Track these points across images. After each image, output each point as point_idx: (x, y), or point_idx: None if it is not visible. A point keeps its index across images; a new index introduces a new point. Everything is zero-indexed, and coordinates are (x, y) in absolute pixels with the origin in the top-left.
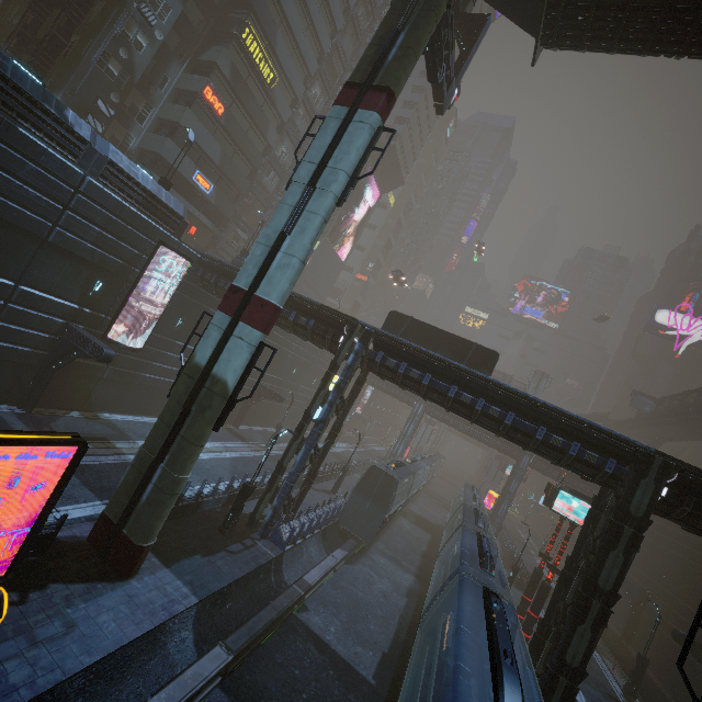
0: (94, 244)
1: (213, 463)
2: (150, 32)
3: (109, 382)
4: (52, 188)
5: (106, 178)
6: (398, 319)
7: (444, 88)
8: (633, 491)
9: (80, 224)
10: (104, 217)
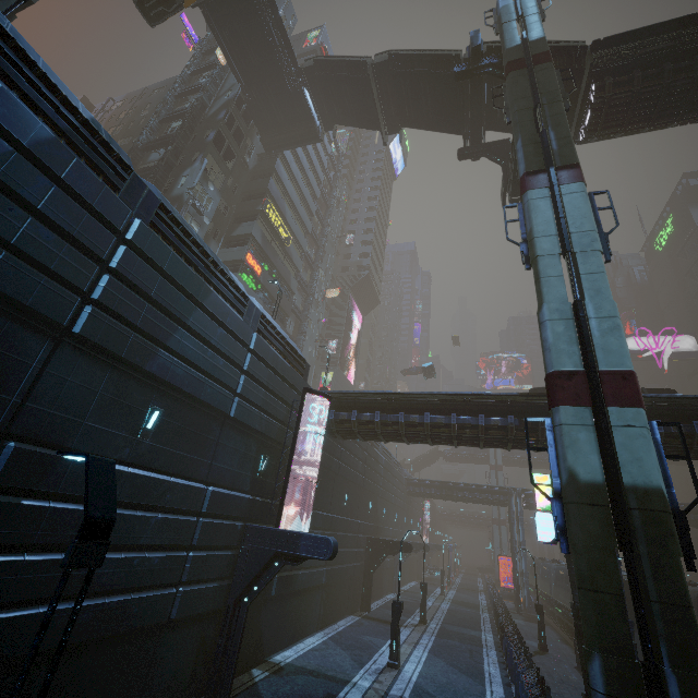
0: (261, 408)
1: (435, 671)
2: (200, 220)
3: (273, 600)
4: (233, 351)
5: (258, 332)
6: None
7: None
8: None
9: (251, 387)
10: (266, 374)
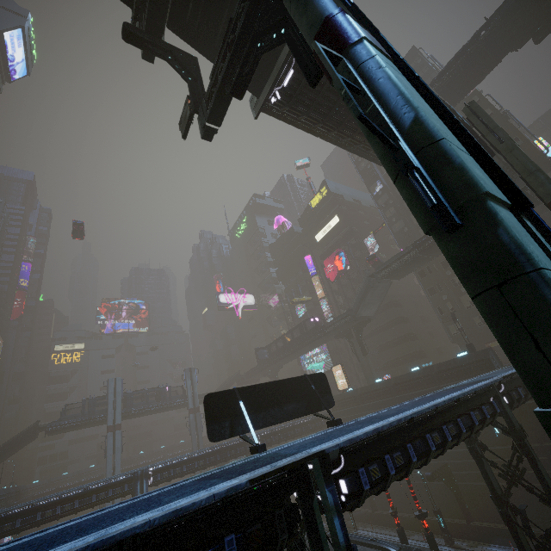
0: None
1: None
2: None
3: None
4: None
5: None
6: (221, 402)
7: (226, 109)
8: (507, 413)
9: None
10: None
